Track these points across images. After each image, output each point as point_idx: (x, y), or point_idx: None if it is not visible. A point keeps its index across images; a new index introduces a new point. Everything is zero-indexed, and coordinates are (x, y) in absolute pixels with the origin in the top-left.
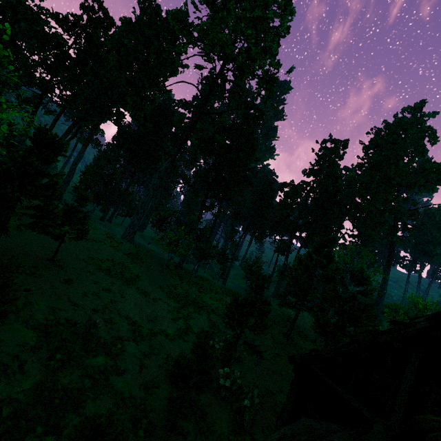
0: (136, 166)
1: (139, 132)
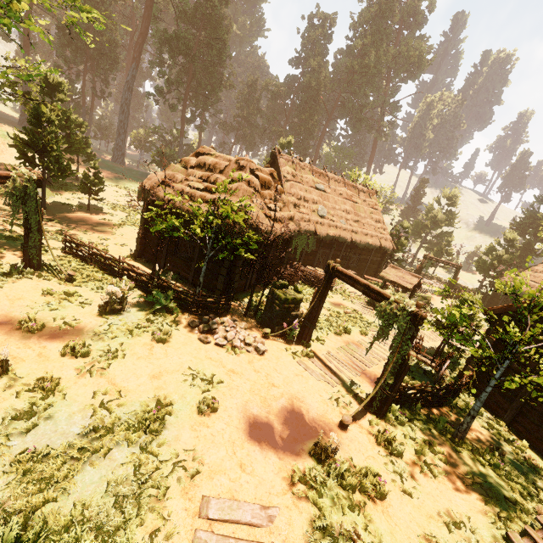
0: (94, 74)
1: (82, 23)
